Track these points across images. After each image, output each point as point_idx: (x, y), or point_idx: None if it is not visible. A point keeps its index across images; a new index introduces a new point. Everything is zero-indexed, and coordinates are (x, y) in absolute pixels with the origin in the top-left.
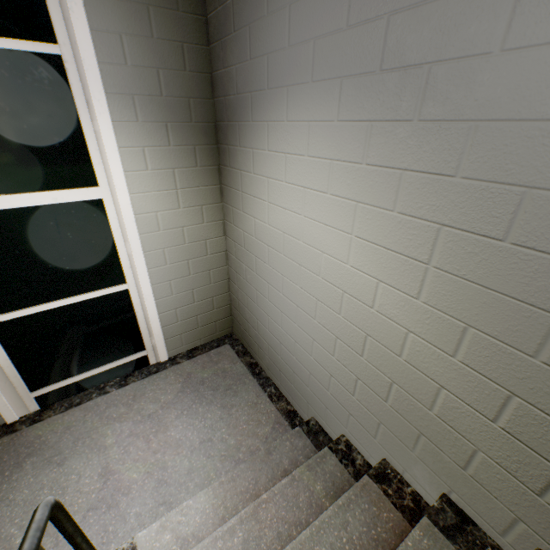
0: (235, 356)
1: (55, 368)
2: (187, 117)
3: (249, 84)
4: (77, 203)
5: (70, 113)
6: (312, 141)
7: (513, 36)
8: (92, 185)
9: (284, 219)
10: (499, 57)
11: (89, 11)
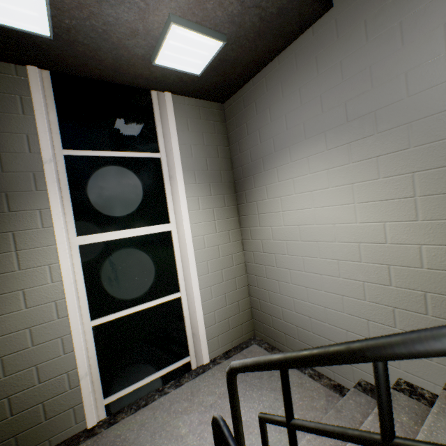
0: (264, 351)
1: (124, 372)
2: (220, 180)
3: (260, 154)
4: (157, 234)
5: (160, 184)
6: (311, 165)
7: (411, 91)
8: (166, 222)
9: (298, 216)
10: (408, 99)
11: (178, 137)
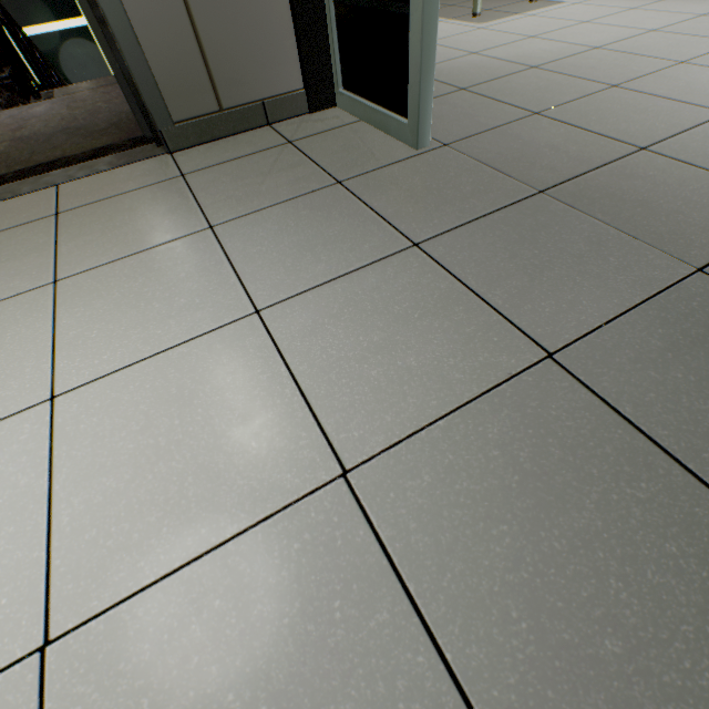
0: None
1: None
2: None
3: None
4: (77, 29)
5: None
6: None
7: None
8: (80, 16)
9: None
10: None
11: None
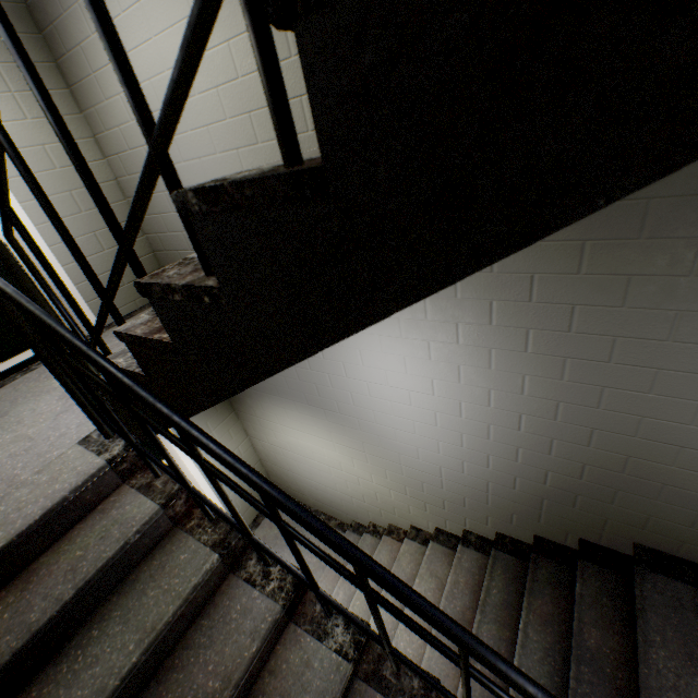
0: None
1: None
2: None
3: None
4: None
5: None
6: None
7: None
8: None
9: (143, 61)
10: None
11: None
